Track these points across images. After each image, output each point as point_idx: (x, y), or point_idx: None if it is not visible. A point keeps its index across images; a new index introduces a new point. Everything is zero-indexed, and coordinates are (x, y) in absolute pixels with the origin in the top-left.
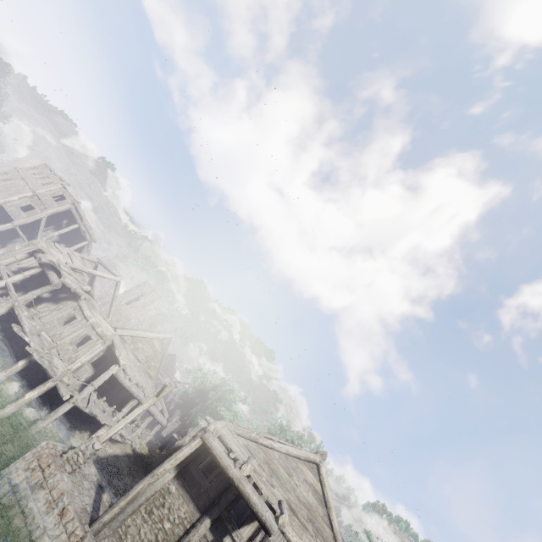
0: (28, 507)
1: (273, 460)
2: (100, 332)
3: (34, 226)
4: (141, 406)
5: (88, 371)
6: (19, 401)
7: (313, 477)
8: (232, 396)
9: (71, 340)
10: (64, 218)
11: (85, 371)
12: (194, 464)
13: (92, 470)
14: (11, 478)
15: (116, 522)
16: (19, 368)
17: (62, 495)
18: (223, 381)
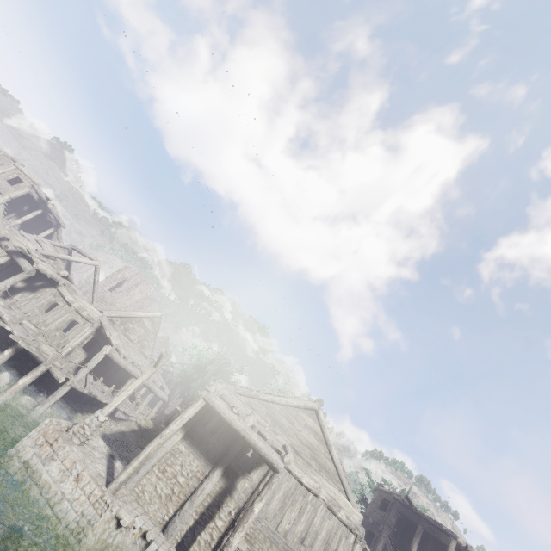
0: (42, 478)
1: (275, 412)
2: (86, 315)
3: None
4: (140, 377)
5: (80, 355)
6: (12, 388)
7: (313, 421)
8: (230, 368)
9: (56, 326)
10: (25, 204)
11: (76, 355)
12: (200, 425)
13: (101, 443)
14: (20, 455)
15: (132, 483)
16: (7, 357)
17: (74, 464)
18: (219, 355)
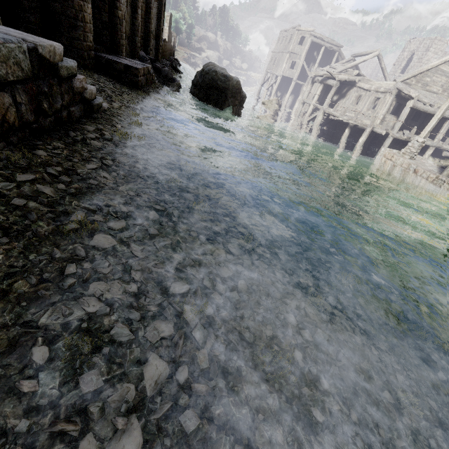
0: (392, 175)
1: None
2: (383, 90)
3: (303, 74)
4: (445, 102)
5: (391, 119)
6: (357, 145)
7: None
8: None
9: (366, 108)
10: (313, 52)
11: (388, 120)
12: None
13: (429, 162)
14: (375, 168)
15: None
16: (347, 134)
17: (409, 165)
18: None
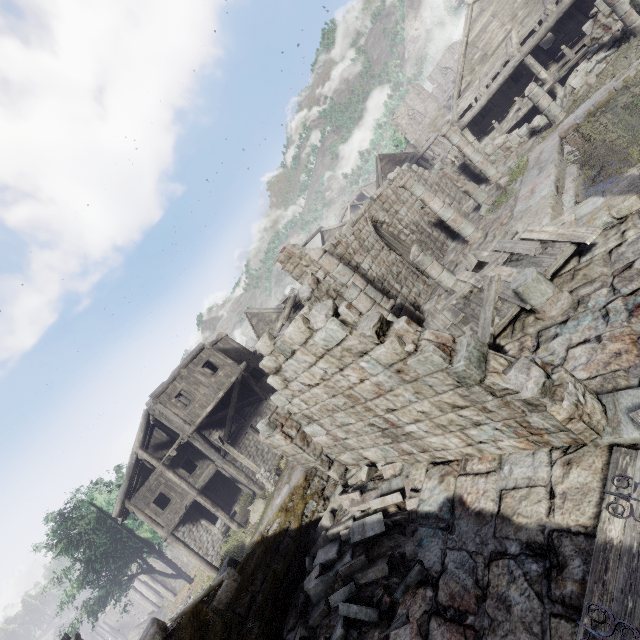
0: None
1: None
2: None
3: None
4: None
5: None
6: None
7: None
8: None
9: None
10: None
11: None
12: None
13: None
14: None
15: None
16: None
17: None
18: None
